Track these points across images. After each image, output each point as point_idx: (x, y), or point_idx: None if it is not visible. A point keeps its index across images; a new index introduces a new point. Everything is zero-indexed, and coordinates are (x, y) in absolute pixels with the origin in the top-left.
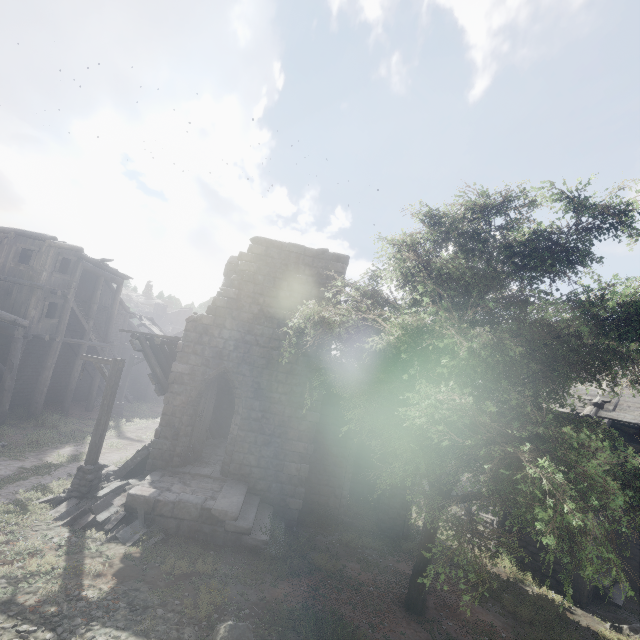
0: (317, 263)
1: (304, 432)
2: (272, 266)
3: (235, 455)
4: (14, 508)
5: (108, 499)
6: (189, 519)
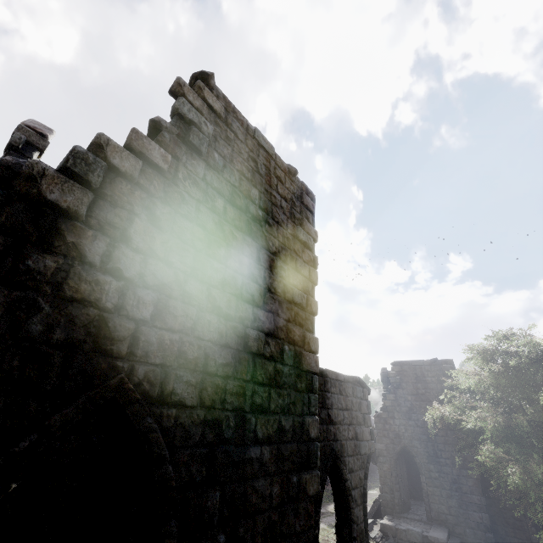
0: (433, 368)
1: (473, 487)
2: (408, 376)
3: (431, 505)
4: (333, 527)
5: (371, 526)
6: (417, 542)
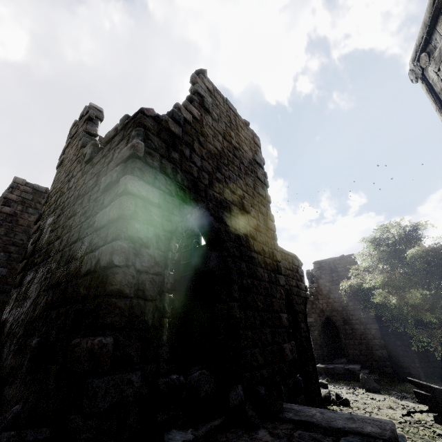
0: (342, 261)
1: (374, 334)
2: (325, 270)
3: (349, 351)
4: None
5: None
6: (341, 373)
